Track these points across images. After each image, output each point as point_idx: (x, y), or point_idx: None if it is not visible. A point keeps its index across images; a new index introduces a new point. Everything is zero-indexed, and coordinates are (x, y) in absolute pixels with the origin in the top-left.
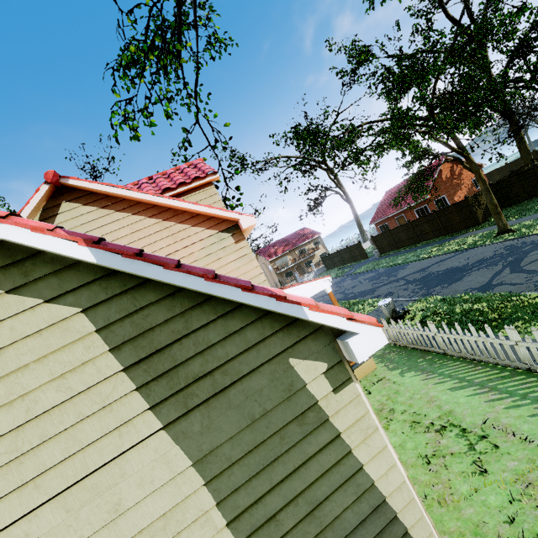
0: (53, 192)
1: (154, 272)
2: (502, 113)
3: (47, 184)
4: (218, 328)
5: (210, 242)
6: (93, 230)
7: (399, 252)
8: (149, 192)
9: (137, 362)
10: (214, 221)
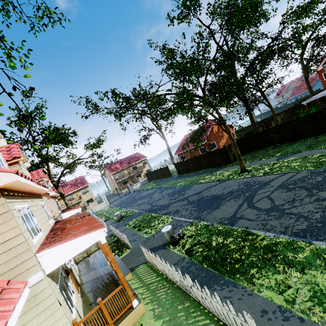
0: None
1: None
2: (242, 100)
3: None
4: None
5: None
6: None
7: (189, 175)
8: None
9: None
10: None
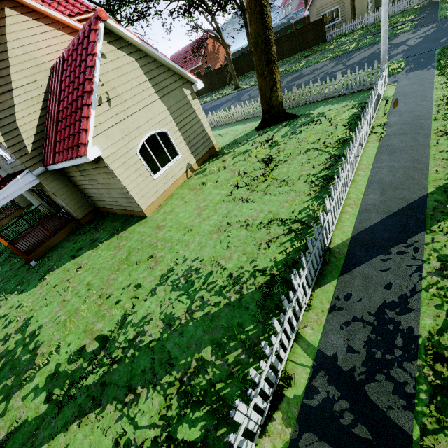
0: None
1: (154, 51)
2: (240, 7)
3: None
4: (166, 74)
5: None
6: (34, 36)
7: None
8: (65, 16)
9: (150, 79)
10: None
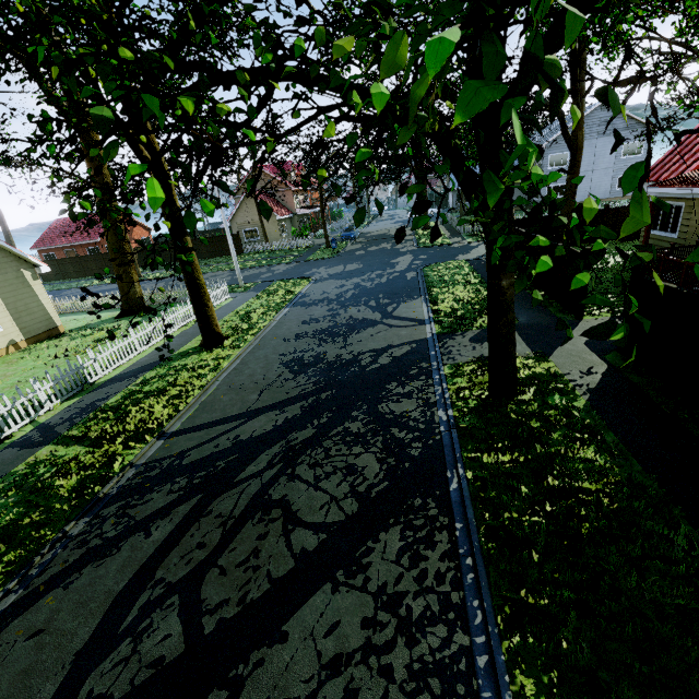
0: None
1: None
2: None
3: None
4: None
5: None
6: None
7: (66, 282)
8: None
9: None
10: None
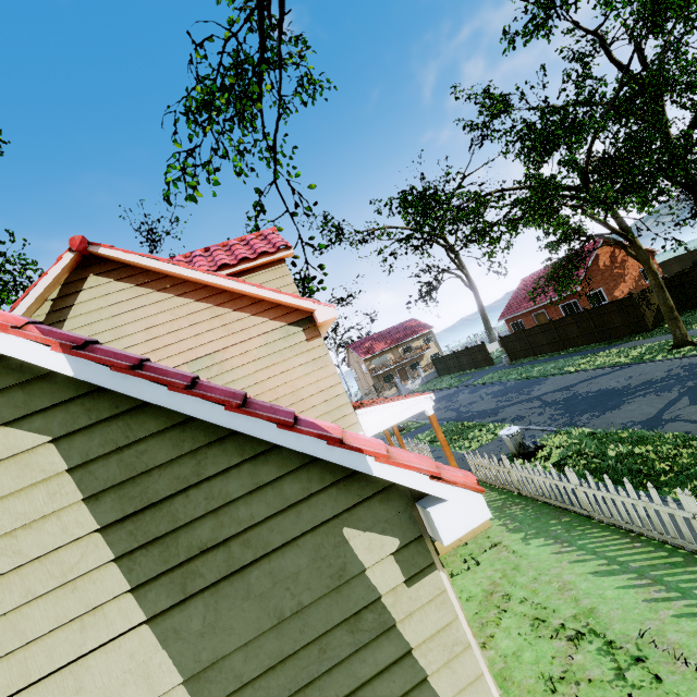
0: (79, 263)
1: (153, 394)
2: (683, 185)
3: (72, 252)
4: (243, 476)
5: (274, 337)
6: (124, 314)
7: (536, 360)
8: (199, 269)
9: (121, 520)
10: (282, 310)
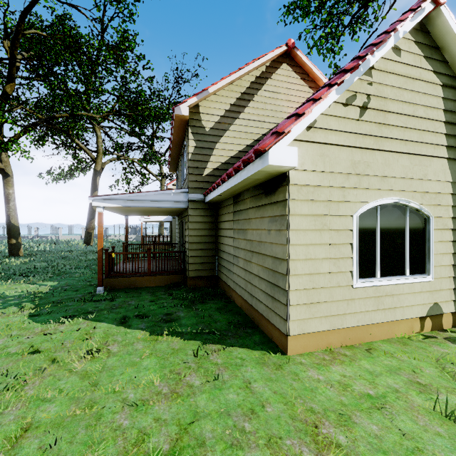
0: (282, 54)
1: None
2: None
3: (286, 46)
4: None
5: None
6: (292, 90)
7: None
8: None
9: (449, 123)
10: None
